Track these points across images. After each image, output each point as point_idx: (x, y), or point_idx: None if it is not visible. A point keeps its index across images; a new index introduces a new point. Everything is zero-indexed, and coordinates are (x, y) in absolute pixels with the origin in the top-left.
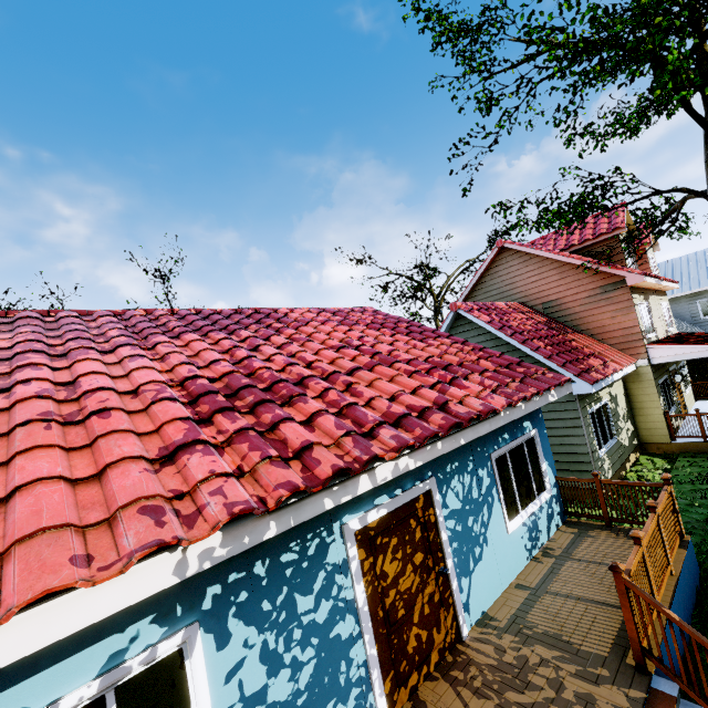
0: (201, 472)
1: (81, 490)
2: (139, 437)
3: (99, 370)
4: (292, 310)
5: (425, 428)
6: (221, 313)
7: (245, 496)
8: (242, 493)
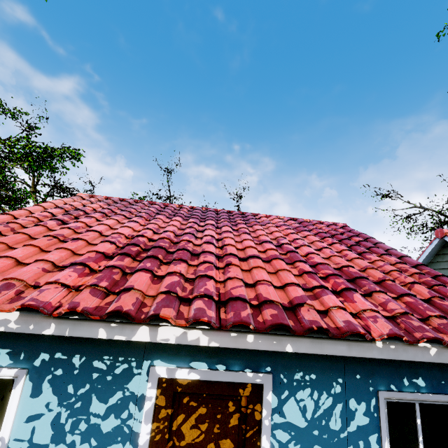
0: (54, 278)
1: (17, 268)
2: (74, 255)
3: (108, 223)
4: (269, 216)
5: (237, 314)
6: (219, 212)
7: (48, 299)
8: (50, 297)
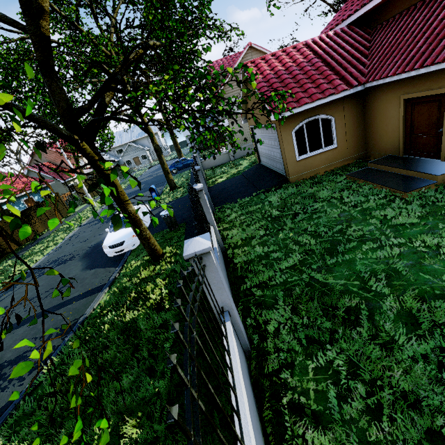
0: None
1: None
2: None
3: None
4: None
5: (28, 189)
6: None
7: None
8: None
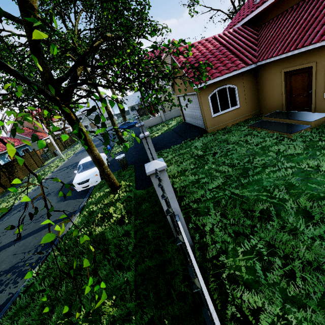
0: None
1: None
2: None
3: None
4: None
5: None
6: None
7: None
8: None
